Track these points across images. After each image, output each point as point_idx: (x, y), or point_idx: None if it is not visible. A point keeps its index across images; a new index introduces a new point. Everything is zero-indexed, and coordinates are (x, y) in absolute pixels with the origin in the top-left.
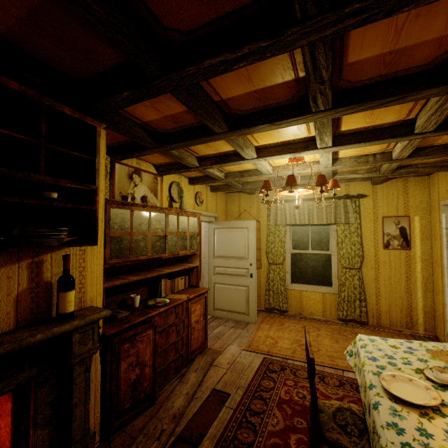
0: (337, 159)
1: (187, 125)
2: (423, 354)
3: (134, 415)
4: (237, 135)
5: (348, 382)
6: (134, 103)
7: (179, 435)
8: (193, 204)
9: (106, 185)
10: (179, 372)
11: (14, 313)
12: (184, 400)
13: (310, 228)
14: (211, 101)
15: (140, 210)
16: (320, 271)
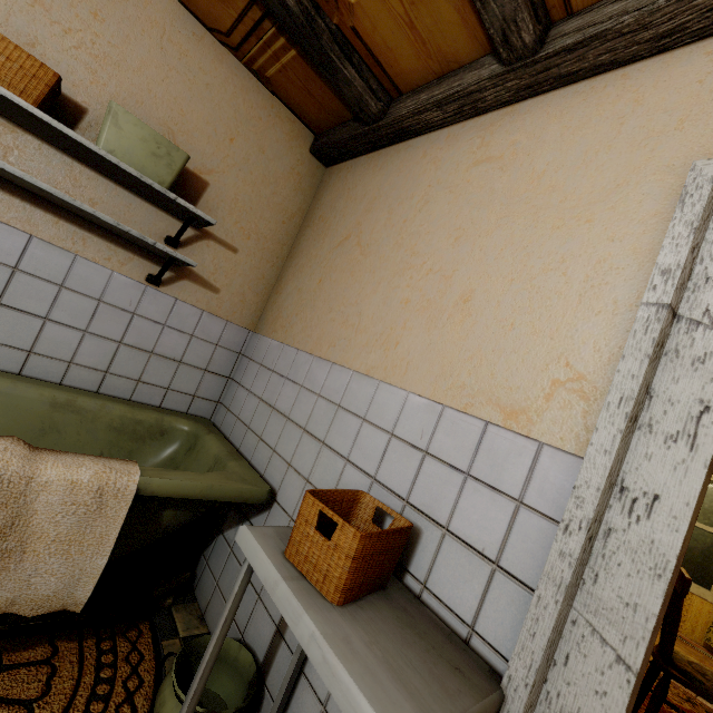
0: None
1: None
2: None
3: None
4: None
5: (703, 707)
6: None
7: None
8: None
9: None
10: None
11: None
12: None
13: None
14: None
15: None
16: (694, 556)
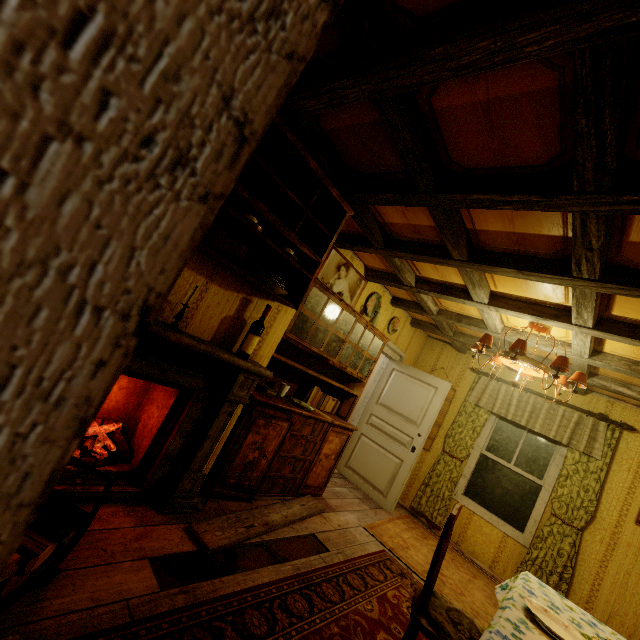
0: (601, 352)
1: (426, 240)
2: (608, 637)
3: (231, 495)
4: (475, 269)
5: None
6: (389, 205)
7: (264, 543)
8: (384, 328)
9: None
10: (284, 495)
11: (215, 330)
12: (281, 519)
13: (525, 434)
14: (463, 227)
15: (336, 302)
16: (514, 501)
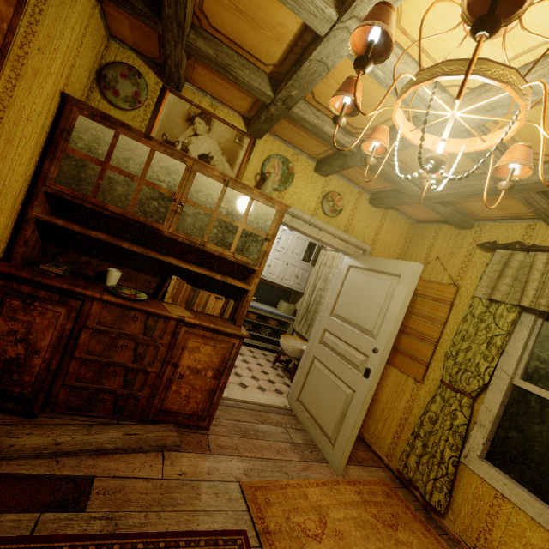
0: None
1: None
2: None
3: None
4: None
5: None
6: None
7: None
8: (314, 208)
9: (144, 117)
10: (121, 418)
11: None
12: (38, 445)
13: None
14: None
15: (133, 138)
16: None
